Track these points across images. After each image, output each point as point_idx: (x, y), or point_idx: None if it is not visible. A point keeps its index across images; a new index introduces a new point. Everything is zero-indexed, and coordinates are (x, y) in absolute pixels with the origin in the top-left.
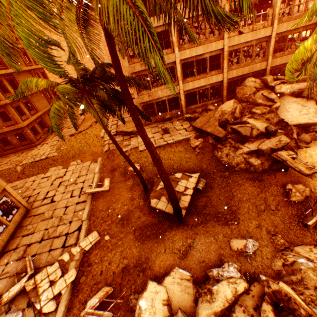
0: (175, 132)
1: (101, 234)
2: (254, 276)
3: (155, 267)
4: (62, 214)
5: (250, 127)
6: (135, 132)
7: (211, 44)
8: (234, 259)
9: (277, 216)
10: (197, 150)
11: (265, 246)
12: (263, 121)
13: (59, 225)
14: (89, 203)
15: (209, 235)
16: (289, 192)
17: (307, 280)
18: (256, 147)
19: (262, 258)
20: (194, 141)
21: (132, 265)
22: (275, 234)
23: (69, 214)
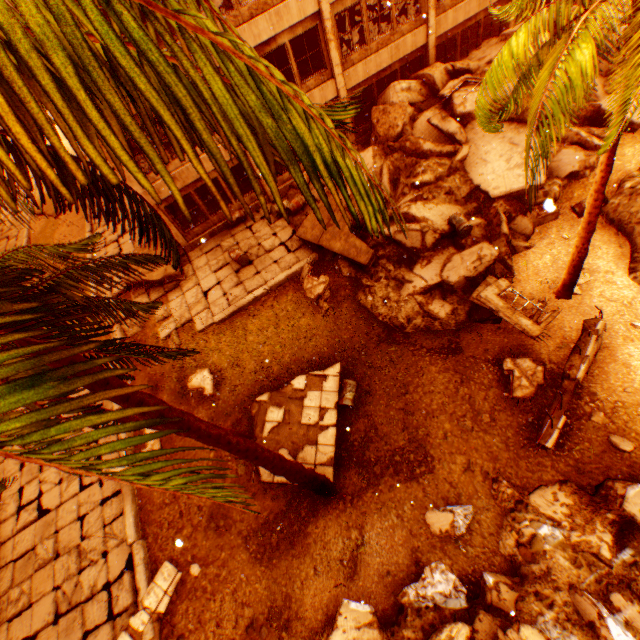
0: (264, 261)
1: (180, 562)
2: (476, 579)
3: (306, 611)
4: (77, 539)
5: (419, 231)
6: (172, 276)
7: (287, 4)
8: (438, 554)
9: (496, 433)
10: (323, 306)
11: (484, 510)
12: (441, 198)
13: (83, 571)
14: (130, 498)
15: (388, 511)
16: (509, 378)
17: (556, 571)
18: (439, 277)
19: (483, 536)
20: (312, 285)
21: (263, 619)
22: (497, 477)
23: (95, 536)
